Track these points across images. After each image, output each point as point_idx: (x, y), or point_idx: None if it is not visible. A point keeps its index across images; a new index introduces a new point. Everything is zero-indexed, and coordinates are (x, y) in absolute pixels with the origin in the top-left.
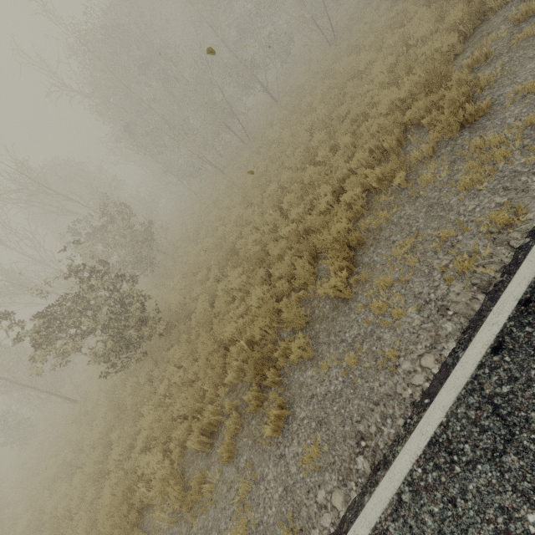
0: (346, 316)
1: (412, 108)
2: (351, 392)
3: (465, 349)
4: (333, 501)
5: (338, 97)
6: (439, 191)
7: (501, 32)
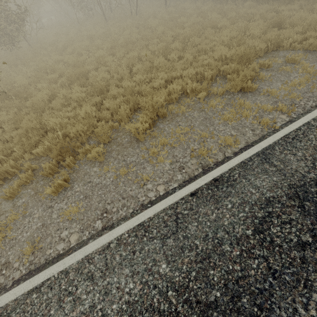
0: (134, 149)
1: (228, 65)
2: (113, 188)
3: (180, 189)
4: (71, 238)
5: (199, 31)
6: (213, 114)
7: (280, 60)
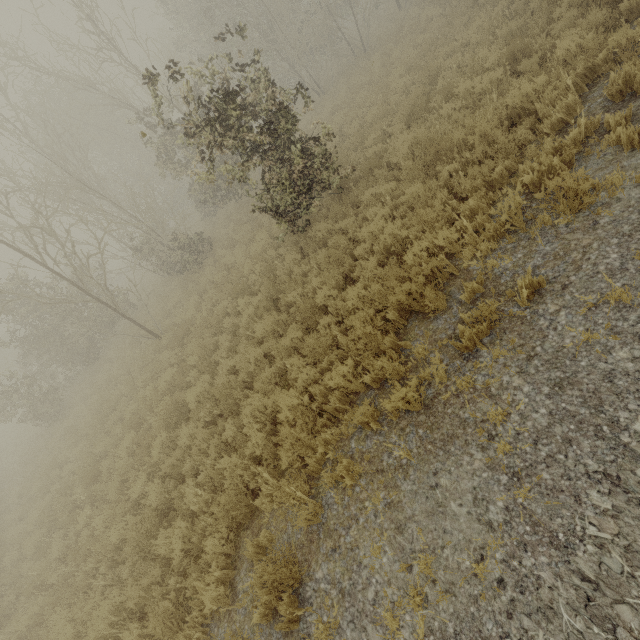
0: None
1: None
2: None
3: None
4: None
5: None
6: None
7: None
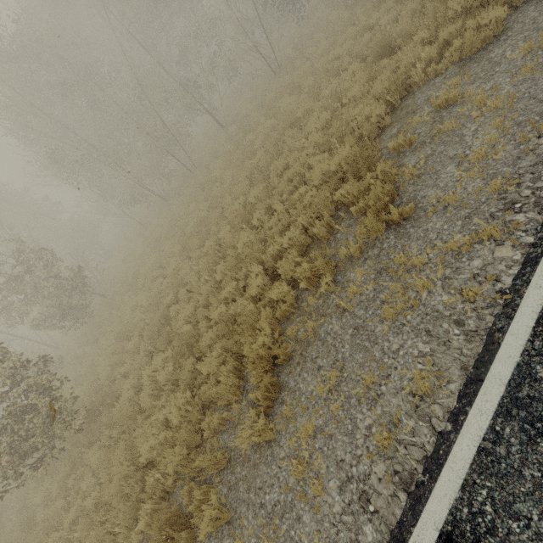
0: (268, 466)
1: (341, 189)
2: None
3: None
4: None
5: (278, 143)
6: (365, 310)
7: (424, 114)
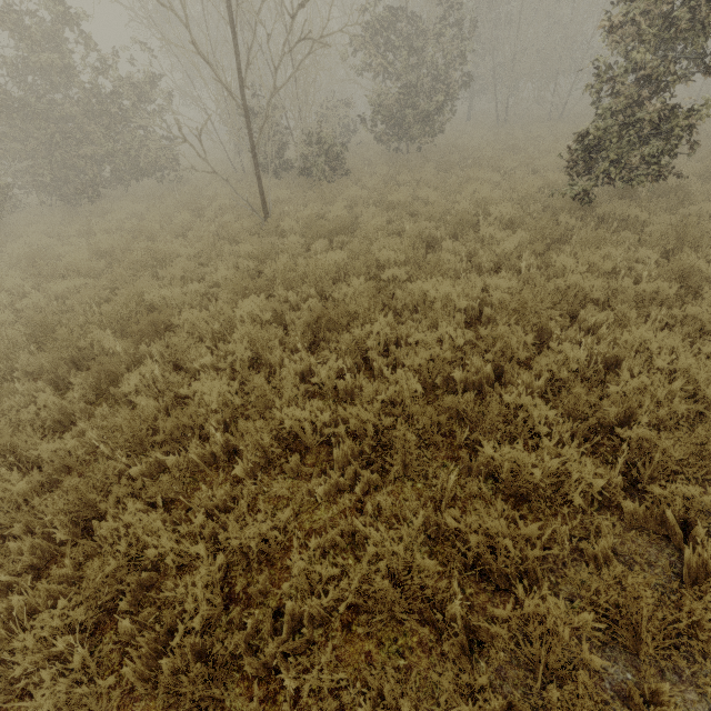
0: None
1: None
2: None
3: None
4: None
5: None
6: None
7: None
